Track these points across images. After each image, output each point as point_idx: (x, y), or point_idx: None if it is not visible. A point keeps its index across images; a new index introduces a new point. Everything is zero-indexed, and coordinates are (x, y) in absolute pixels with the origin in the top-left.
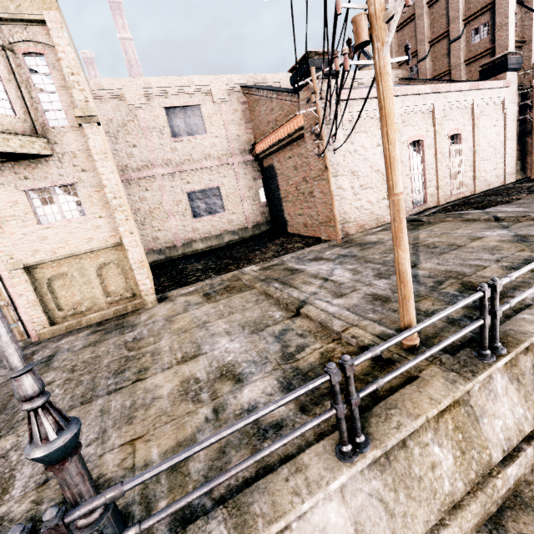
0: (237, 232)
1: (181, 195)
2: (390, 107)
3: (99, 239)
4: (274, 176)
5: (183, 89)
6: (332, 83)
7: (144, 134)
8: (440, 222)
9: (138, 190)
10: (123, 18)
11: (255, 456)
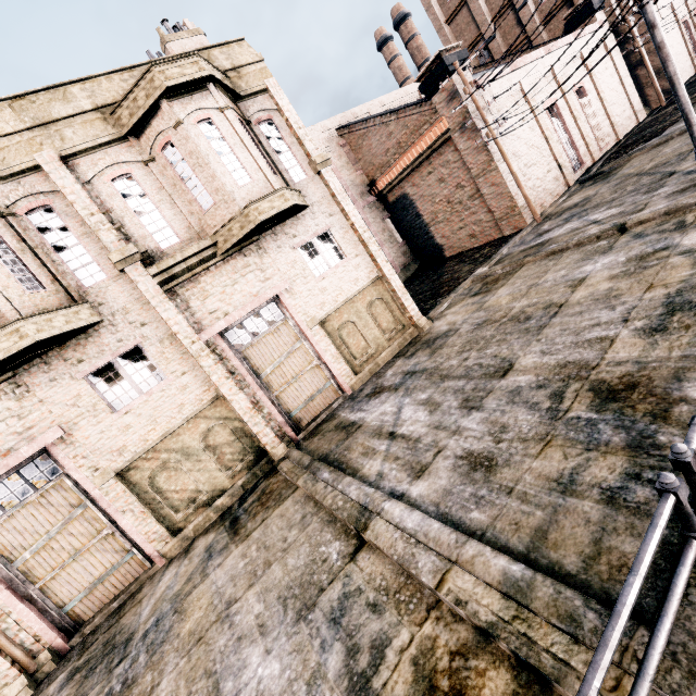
0: None
1: None
2: None
3: (362, 278)
4: (410, 205)
5: None
6: (466, 75)
7: None
8: (627, 162)
9: None
10: None
11: None
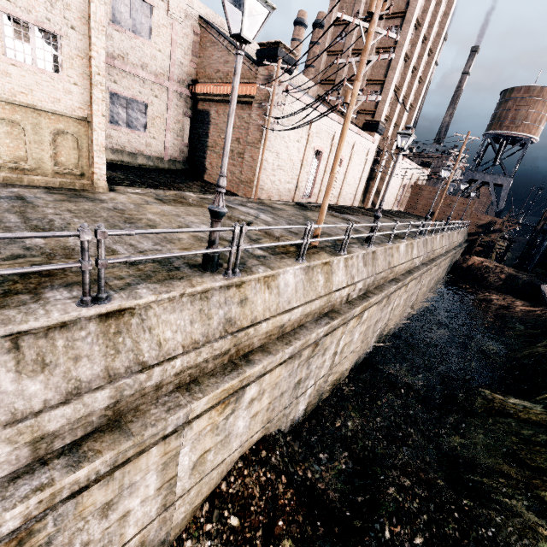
0: (152, 159)
1: None
2: (345, 135)
3: (67, 105)
4: (207, 123)
5: None
6: (286, 77)
7: None
8: (318, 212)
9: None
10: None
11: (282, 243)
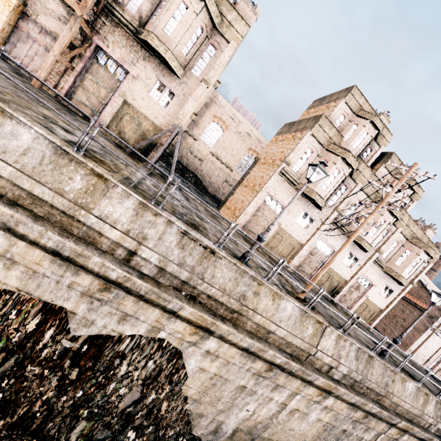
0: None
1: None
2: None
3: (380, 305)
4: None
5: None
6: None
7: None
8: None
9: None
10: None
11: None
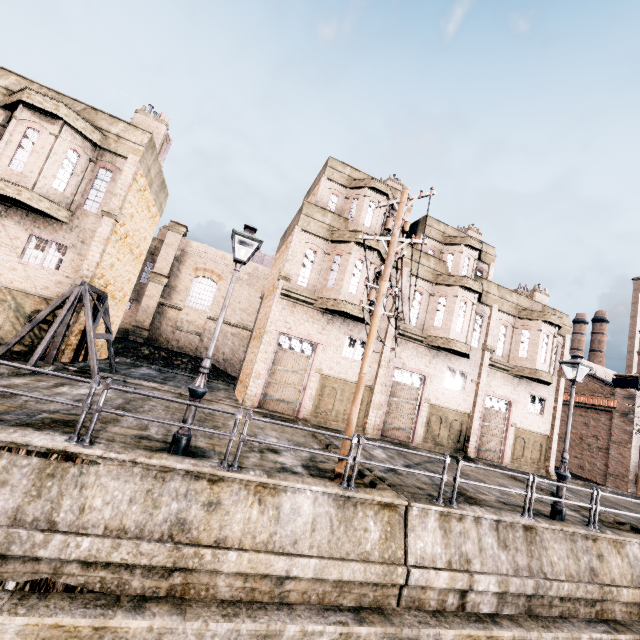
0: None
1: None
2: None
3: (542, 429)
4: None
5: None
6: None
7: None
8: None
9: None
10: None
11: None
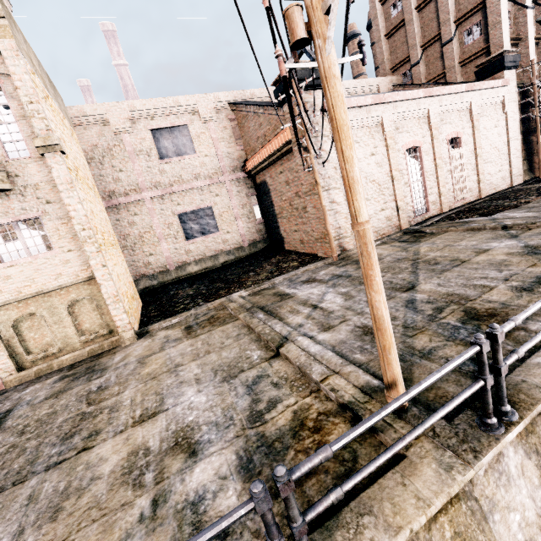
0: (233, 252)
1: (172, 217)
2: (341, 117)
3: (69, 275)
4: (268, 192)
5: (169, 110)
6: (317, 94)
7: (131, 158)
8: (443, 232)
9: (126, 215)
10: (118, 46)
11: None
